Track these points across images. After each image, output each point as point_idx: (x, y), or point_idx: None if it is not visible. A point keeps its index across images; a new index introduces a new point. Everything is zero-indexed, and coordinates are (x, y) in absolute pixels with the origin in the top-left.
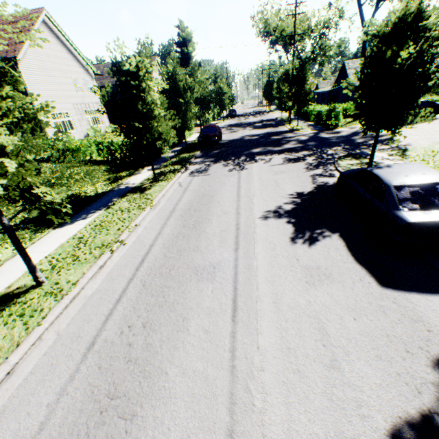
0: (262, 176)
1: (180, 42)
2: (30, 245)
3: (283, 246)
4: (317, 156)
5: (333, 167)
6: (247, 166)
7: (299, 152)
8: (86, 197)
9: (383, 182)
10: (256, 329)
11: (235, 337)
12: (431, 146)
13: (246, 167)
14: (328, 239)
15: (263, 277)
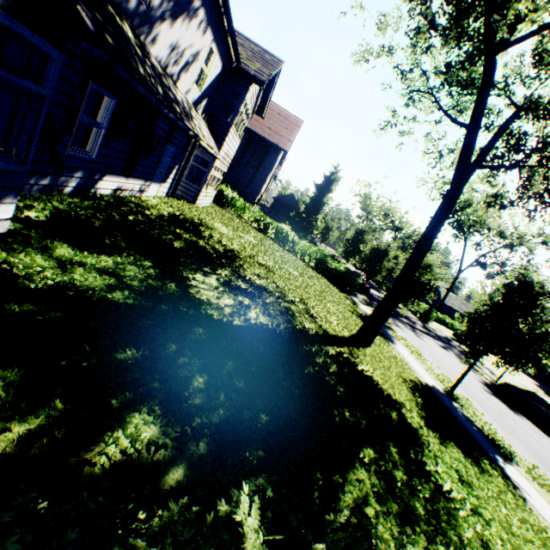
0: (444, 354)
1: (330, 178)
2: (401, 354)
3: (513, 414)
4: (452, 351)
5: (472, 368)
6: (422, 338)
7: (436, 340)
8: (362, 316)
9: (549, 403)
10: (545, 447)
11: (543, 447)
12: (504, 378)
13: (423, 339)
14: (523, 418)
15: (524, 426)
